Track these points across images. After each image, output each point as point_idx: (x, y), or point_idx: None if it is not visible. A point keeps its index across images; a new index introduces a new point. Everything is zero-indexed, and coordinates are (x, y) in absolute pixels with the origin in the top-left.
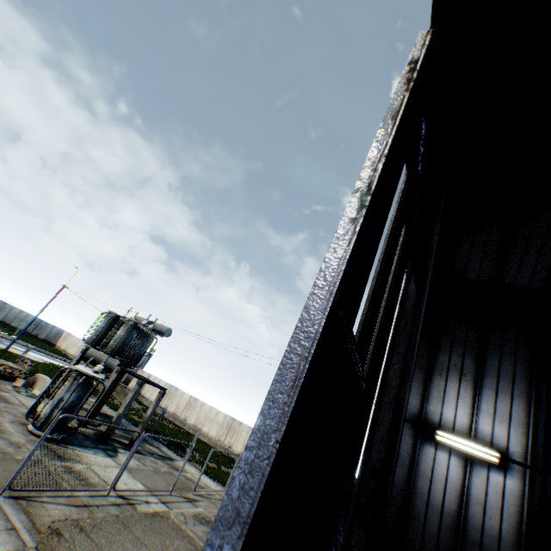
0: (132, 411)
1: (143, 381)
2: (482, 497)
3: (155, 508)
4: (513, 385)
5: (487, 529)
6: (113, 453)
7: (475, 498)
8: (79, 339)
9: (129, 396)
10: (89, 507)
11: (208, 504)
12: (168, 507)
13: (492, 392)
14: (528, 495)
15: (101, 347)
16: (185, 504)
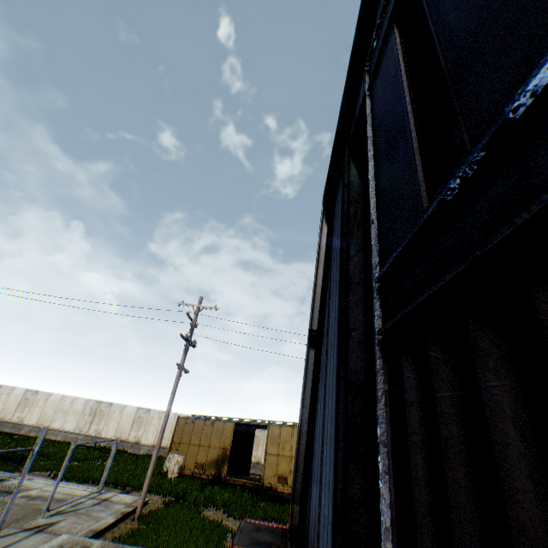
0: None
1: None
2: None
3: None
4: None
5: None
6: None
7: None
8: None
9: None
10: None
11: (76, 521)
12: None
13: None
14: None
15: None
16: (32, 539)
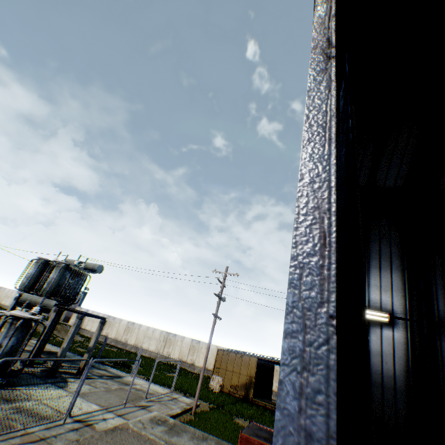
0: (75, 344)
1: (83, 315)
2: (379, 349)
3: (113, 423)
4: (391, 262)
5: (385, 372)
6: (63, 384)
7: (374, 352)
8: (12, 290)
9: (71, 330)
10: (47, 440)
11: (160, 407)
12: (125, 419)
13: (377, 270)
14: (410, 341)
15: (35, 291)
16: (140, 411)
